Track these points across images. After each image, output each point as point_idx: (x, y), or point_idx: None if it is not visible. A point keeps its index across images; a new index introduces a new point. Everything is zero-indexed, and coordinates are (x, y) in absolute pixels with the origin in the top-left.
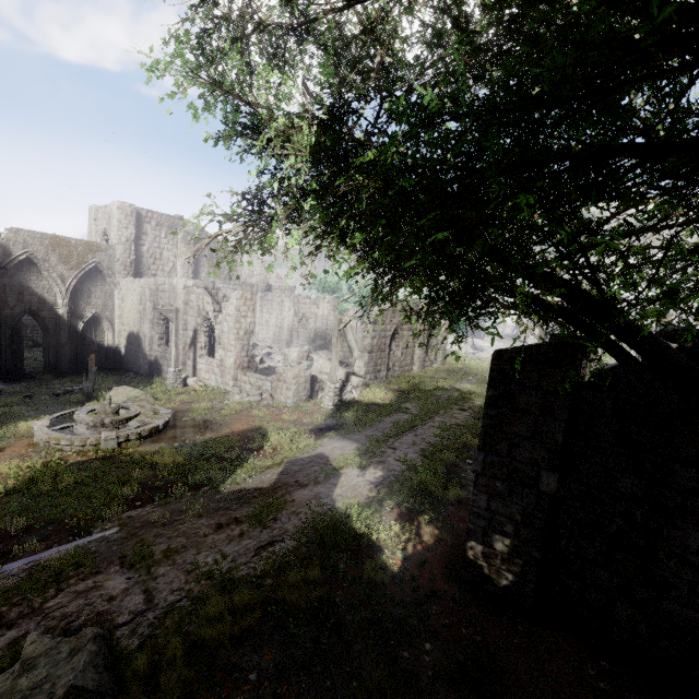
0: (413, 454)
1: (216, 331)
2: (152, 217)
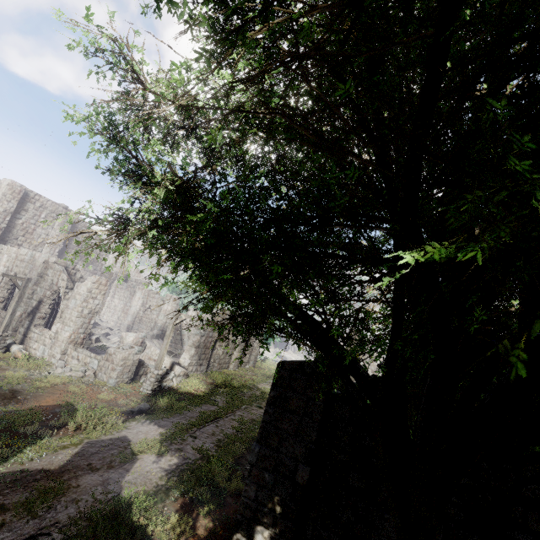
0: (210, 444)
1: (62, 305)
2: (38, 200)
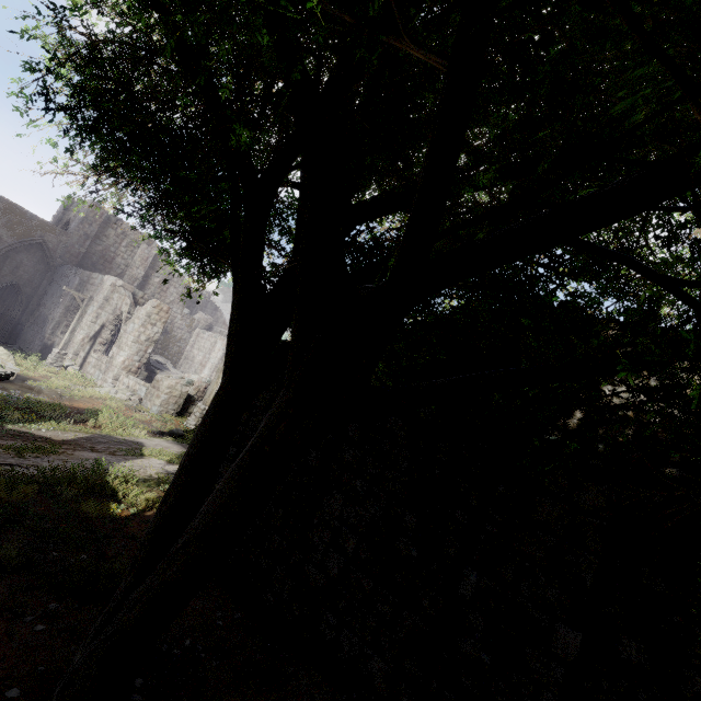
0: None
1: (122, 330)
2: (120, 226)
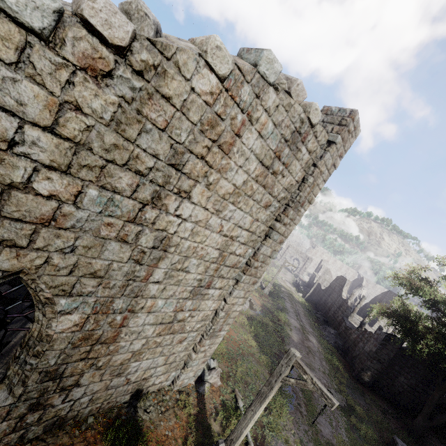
0: (312, 329)
1: None
2: None
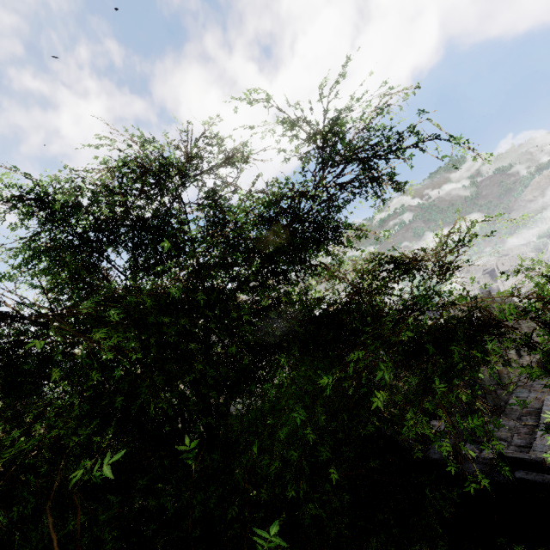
0: None
1: None
2: None
